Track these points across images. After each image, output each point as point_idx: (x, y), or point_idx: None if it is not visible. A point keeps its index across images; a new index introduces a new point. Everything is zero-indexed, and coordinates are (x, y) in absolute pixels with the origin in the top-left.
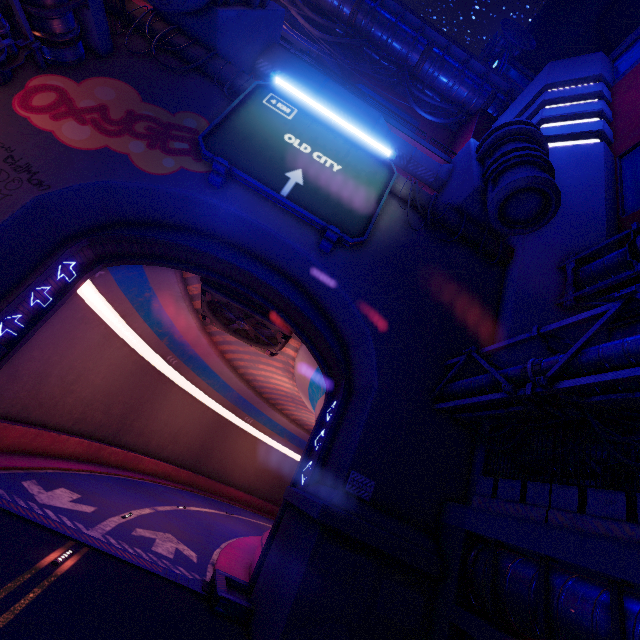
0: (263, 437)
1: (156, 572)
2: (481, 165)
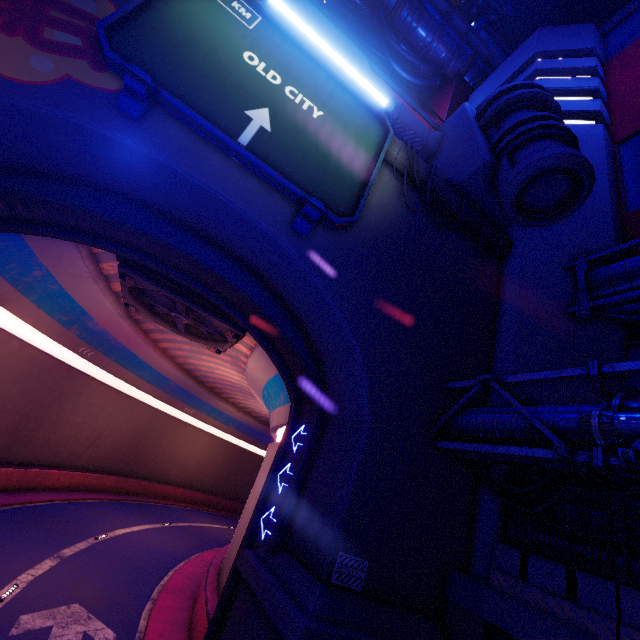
0: (206, 427)
1: None
2: (484, 135)
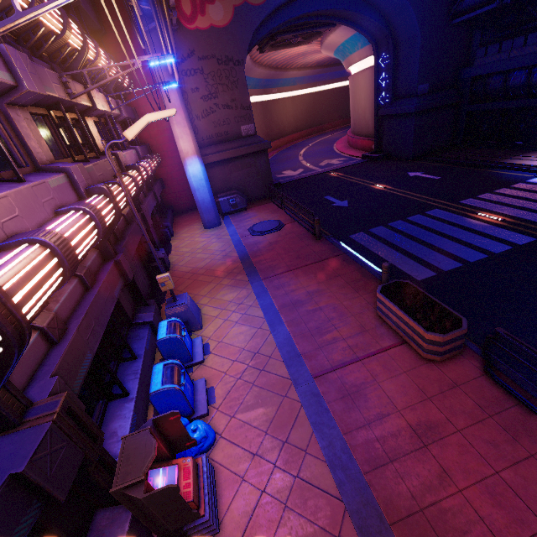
0: (285, 95)
1: (351, 165)
2: None
